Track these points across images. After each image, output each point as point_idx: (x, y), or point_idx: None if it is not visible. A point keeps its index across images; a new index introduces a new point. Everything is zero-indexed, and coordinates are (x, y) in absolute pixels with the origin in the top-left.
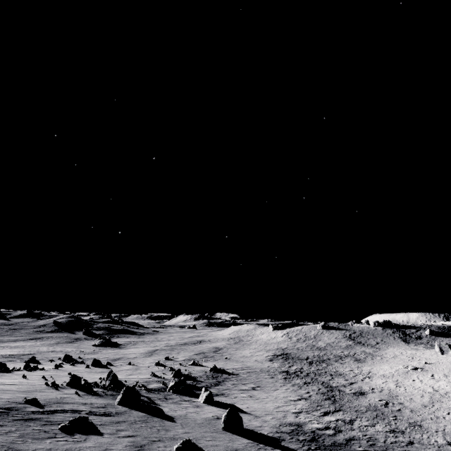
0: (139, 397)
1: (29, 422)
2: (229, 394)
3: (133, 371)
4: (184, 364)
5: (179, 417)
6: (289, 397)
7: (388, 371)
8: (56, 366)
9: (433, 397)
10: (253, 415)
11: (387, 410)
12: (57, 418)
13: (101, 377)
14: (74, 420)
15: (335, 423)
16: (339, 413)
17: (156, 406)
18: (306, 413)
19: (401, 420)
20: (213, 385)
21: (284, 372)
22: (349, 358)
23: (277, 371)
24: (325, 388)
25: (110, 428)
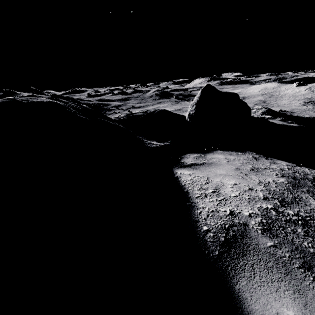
0: None
1: None
2: None
3: None
4: None
5: None
6: None
7: None
8: None
9: None
10: None
11: None
12: None
13: None
14: None
15: None
16: None
17: None
18: None
19: None
20: None
21: None
22: None
23: (314, 110)
24: None
25: None
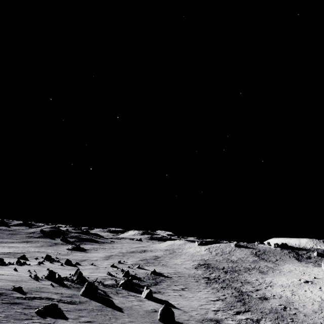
0: (97, 290)
1: (13, 305)
2: (164, 293)
3: (94, 270)
4: (132, 267)
5: (126, 308)
6: (209, 298)
7: (285, 282)
8: (39, 262)
9: (321, 305)
10: (182, 310)
11: (286, 313)
12: (35, 303)
13: (71, 273)
14: (47, 306)
15: (245, 321)
16: (248, 313)
17: (110, 299)
18: (222, 311)
19: (297, 322)
20: (153, 284)
21: (206, 278)
22: (255, 270)
23: (201, 276)
24: (237, 292)
25: (74, 314)
